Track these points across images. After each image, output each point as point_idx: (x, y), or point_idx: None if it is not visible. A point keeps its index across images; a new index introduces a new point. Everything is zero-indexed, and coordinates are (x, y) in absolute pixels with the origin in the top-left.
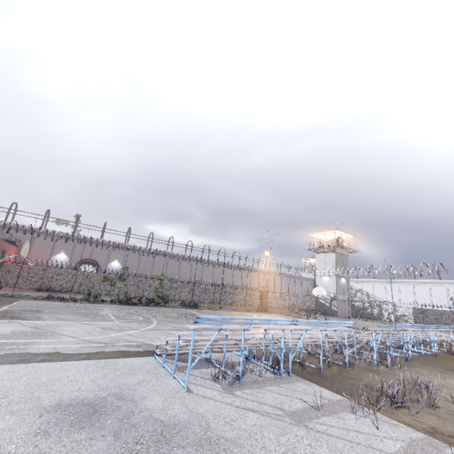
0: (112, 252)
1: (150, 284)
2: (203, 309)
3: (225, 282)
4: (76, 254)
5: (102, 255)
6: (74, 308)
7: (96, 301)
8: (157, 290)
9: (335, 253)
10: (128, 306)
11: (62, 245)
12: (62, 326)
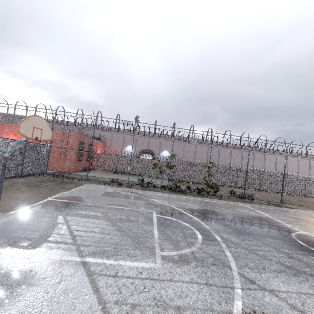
0: (162, 144)
1: (194, 169)
2: (261, 203)
3: (272, 170)
4: (138, 146)
5: (155, 146)
6: (121, 199)
7: (149, 186)
8: (206, 178)
9: None
10: (178, 196)
11: (129, 139)
12: (19, 300)
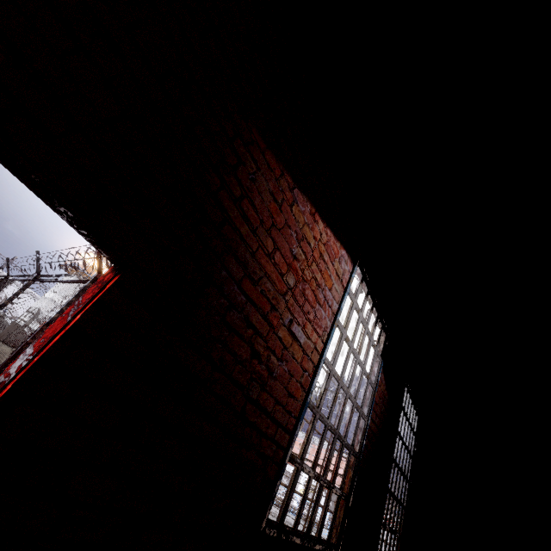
0: None
1: None
2: None
3: None
4: None
5: None
6: None
7: None
8: None
9: None
10: None
11: None
12: None
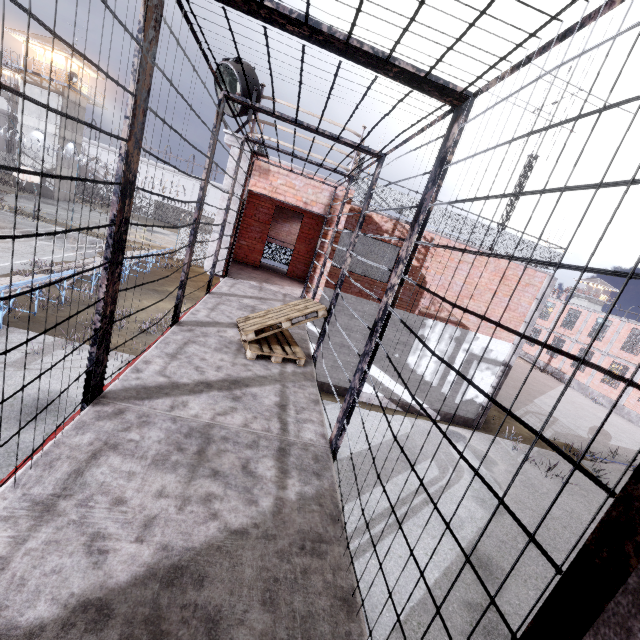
0: None
1: None
2: None
3: None
4: None
5: None
6: None
7: None
8: None
9: (64, 99)
10: None
11: None
12: None
